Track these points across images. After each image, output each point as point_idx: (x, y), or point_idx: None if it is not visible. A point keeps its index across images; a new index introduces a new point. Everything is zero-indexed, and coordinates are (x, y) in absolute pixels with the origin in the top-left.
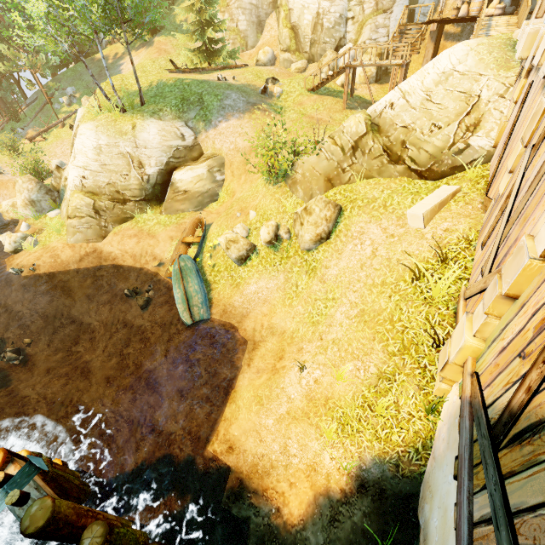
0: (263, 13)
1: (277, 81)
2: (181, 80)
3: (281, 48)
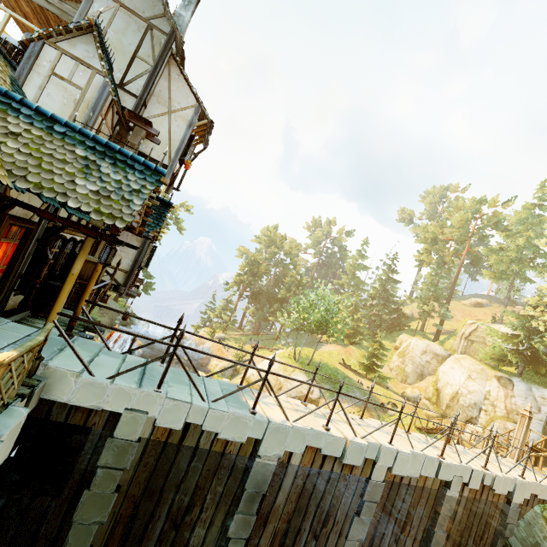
0: (427, 371)
1: (396, 406)
2: (337, 369)
3: (424, 395)
